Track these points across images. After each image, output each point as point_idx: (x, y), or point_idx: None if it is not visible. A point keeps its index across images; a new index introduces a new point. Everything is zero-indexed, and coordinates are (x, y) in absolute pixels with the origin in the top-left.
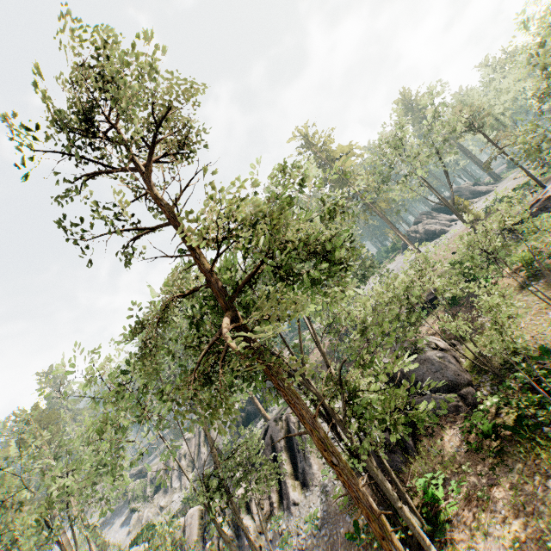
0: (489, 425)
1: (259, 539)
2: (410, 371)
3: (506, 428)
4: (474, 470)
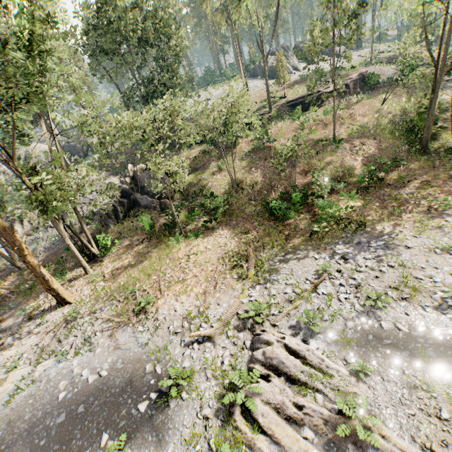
0: (151, 222)
1: (26, 238)
2: (143, 179)
3: (165, 224)
4: (138, 237)
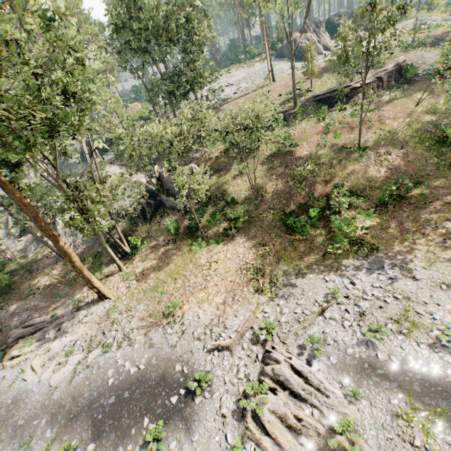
0: (176, 226)
1: (65, 229)
2: (168, 182)
3: (188, 227)
4: (164, 238)
